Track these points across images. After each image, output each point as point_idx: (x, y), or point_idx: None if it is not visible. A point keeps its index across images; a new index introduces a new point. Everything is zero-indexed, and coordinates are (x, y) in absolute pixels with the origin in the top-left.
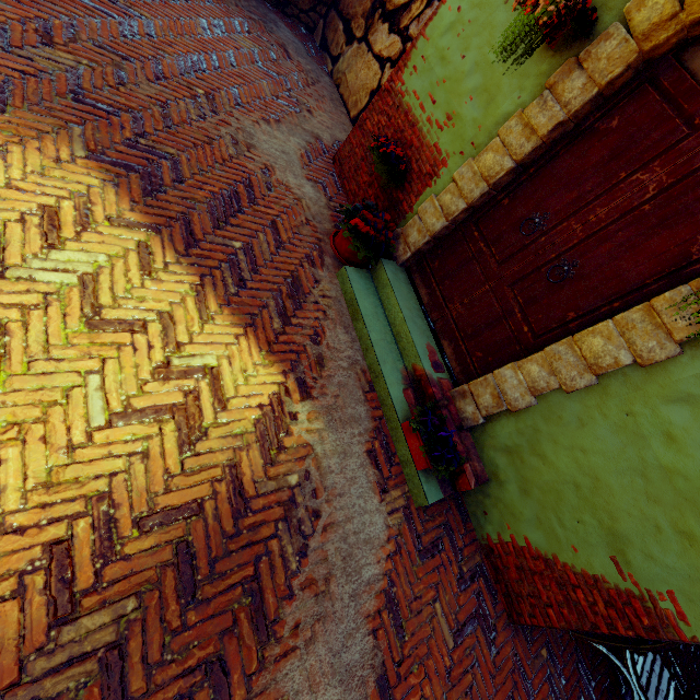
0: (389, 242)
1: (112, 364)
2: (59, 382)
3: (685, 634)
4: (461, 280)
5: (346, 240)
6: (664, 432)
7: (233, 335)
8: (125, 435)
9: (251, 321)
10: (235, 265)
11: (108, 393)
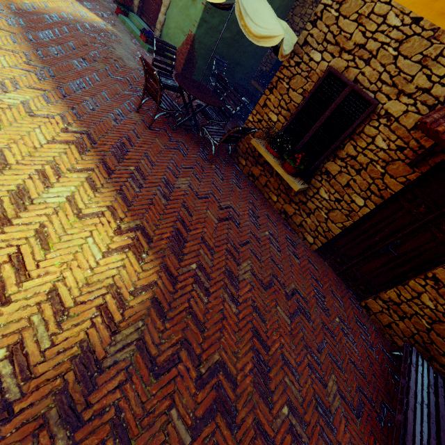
0: (130, 7)
1: (63, 2)
2: (54, 0)
3: (193, 35)
4: (149, 7)
5: (118, 8)
6: (179, 0)
7: (89, 11)
8: (69, 10)
9: (93, 12)
10: (86, 4)
11: (64, 5)
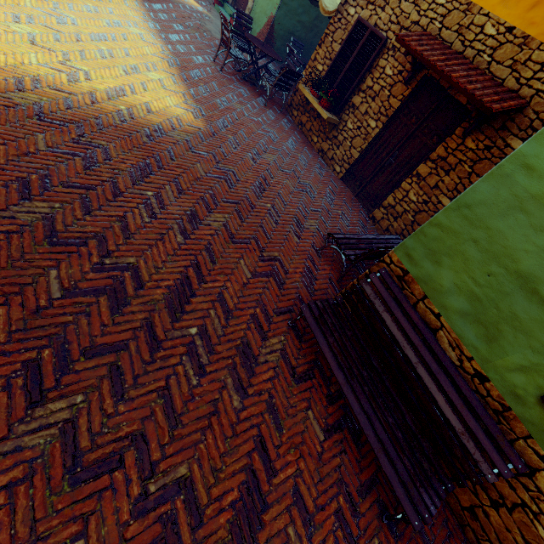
0: None
1: None
2: None
3: (273, 16)
4: None
5: None
6: None
7: None
8: None
9: None
10: None
11: None
